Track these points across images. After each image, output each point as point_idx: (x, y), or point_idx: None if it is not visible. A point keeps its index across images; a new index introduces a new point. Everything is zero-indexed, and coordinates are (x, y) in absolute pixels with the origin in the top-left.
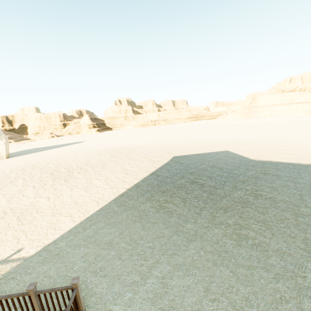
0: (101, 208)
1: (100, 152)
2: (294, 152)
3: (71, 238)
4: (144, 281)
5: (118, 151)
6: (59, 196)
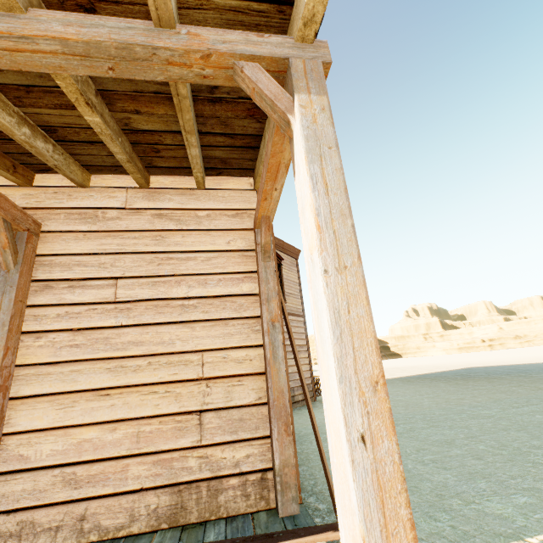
0: None
1: None
2: None
3: None
4: None
5: (394, 368)
6: None
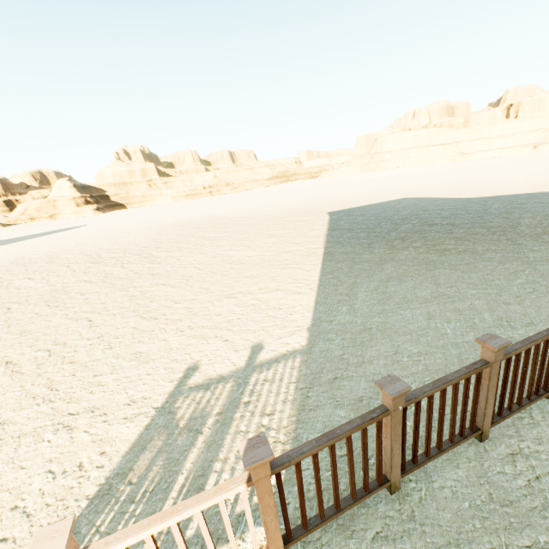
0: (324, 271)
1: (160, 229)
2: (511, 186)
3: (345, 309)
4: None
5: (200, 223)
6: (185, 278)
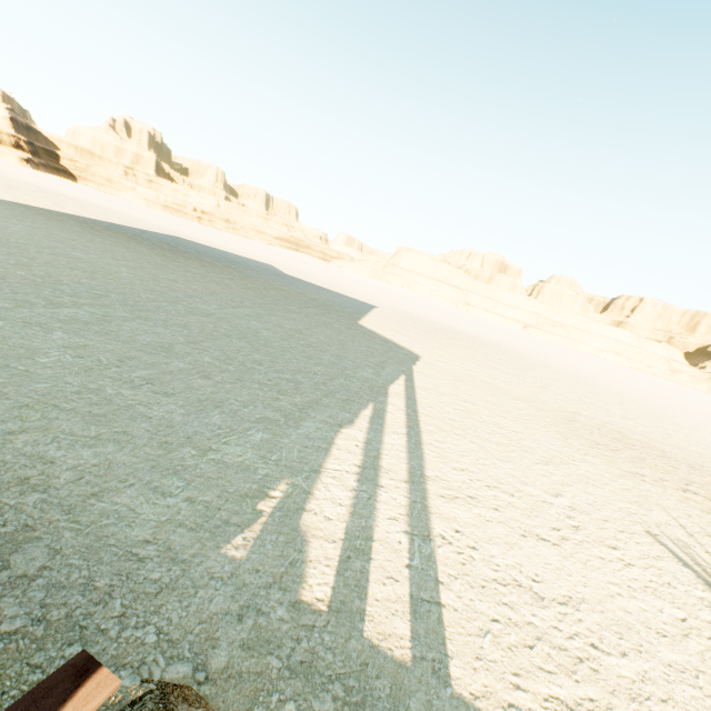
0: None
1: (14, 180)
2: (347, 291)
3: None
4: (22, 222)
5: (65, 196)
6: None
